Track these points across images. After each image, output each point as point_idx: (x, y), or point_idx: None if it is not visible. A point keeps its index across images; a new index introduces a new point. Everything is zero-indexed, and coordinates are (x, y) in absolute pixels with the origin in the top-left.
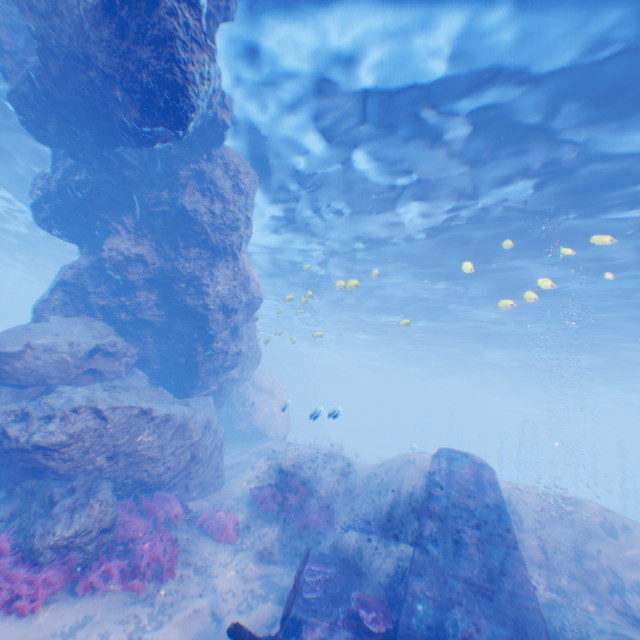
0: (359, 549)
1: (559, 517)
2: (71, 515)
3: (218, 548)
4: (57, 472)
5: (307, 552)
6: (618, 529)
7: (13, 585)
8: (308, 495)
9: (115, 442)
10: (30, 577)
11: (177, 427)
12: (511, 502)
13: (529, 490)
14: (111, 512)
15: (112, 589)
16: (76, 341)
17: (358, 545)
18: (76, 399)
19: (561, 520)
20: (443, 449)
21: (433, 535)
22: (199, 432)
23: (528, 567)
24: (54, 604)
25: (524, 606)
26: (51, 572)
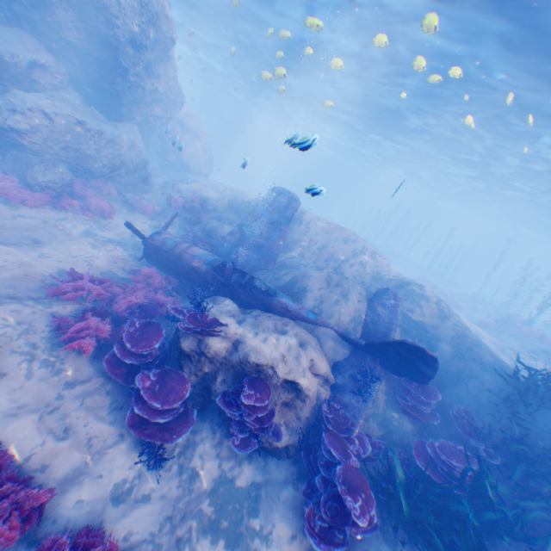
0: (215, 228)
1: (327, 233)
2: (45, 173)
3: (140, 216)
4: (30, 149)
5: (176, 215)
6: (350, 242)
7: (23, 196)
8: (204, 206)
9: (64, 139)
10: (31, 195)
11: (107, 140)
12: (310, 224)
13: (324, 221)
14: (69, 178)
15: (77, 213)
16: (14, 52)
17: (215, 226)
18: (28, 102)
19: (327, 235)
20: (278, 188)
21: (247, 223)
22: (125, 148)
23: (297, 249)
24: (48, 210)
25: (271, 251)
26: (42, 196)
